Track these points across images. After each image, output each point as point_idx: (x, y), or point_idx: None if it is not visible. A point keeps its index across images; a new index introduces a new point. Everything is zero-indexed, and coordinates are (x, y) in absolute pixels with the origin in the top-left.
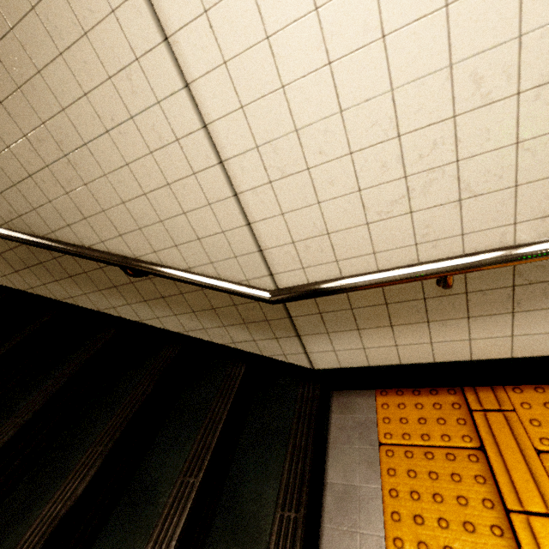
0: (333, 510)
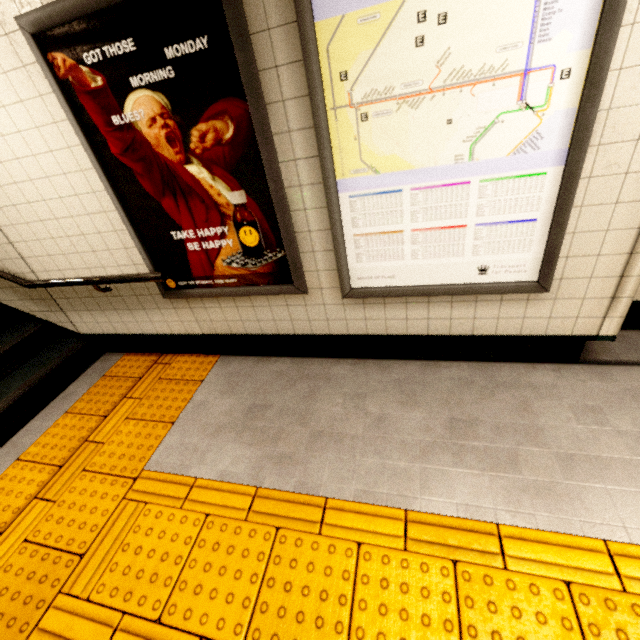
0: (58, 400)
